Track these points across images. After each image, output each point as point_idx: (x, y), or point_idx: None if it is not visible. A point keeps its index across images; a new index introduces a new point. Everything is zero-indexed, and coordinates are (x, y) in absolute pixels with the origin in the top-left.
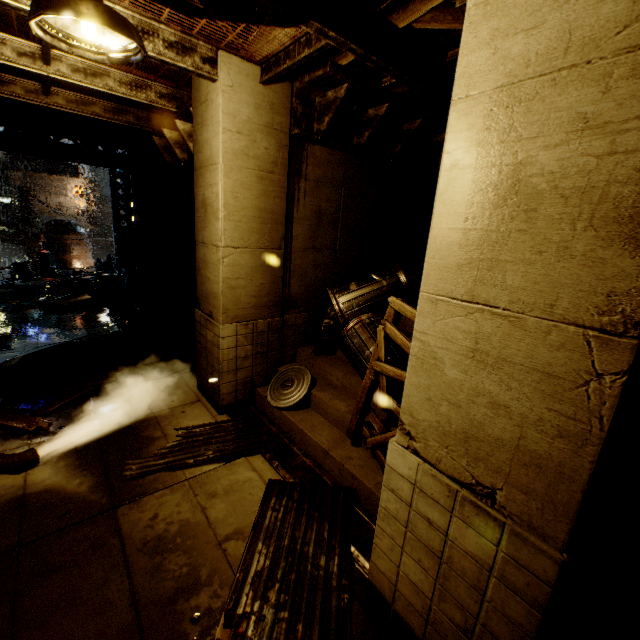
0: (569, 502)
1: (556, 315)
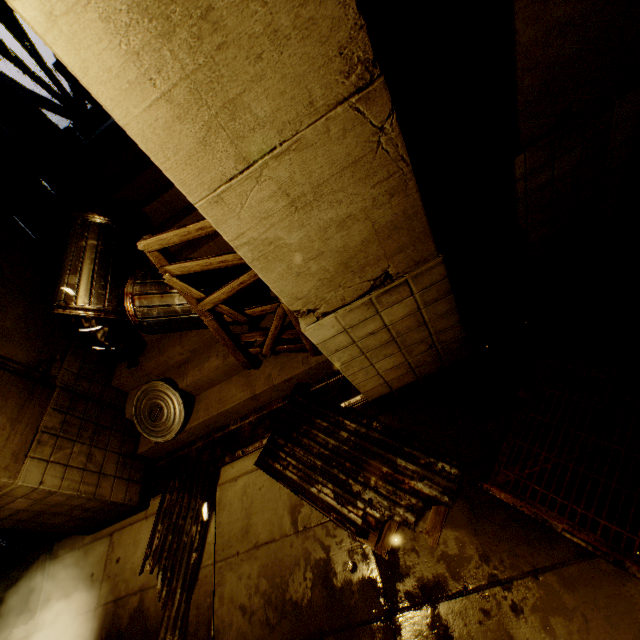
0: (423, 227)
1: (321, 109)
